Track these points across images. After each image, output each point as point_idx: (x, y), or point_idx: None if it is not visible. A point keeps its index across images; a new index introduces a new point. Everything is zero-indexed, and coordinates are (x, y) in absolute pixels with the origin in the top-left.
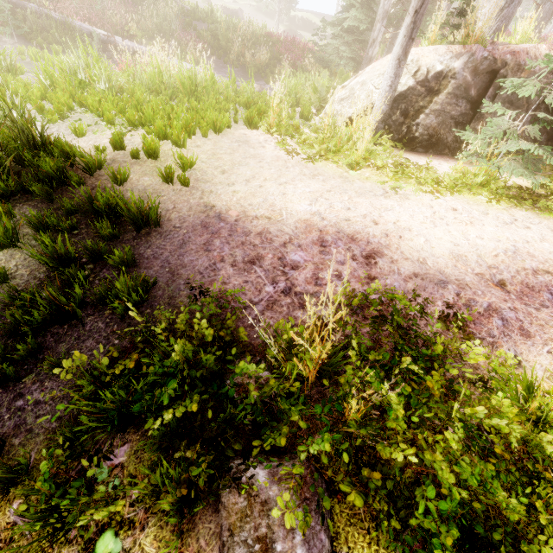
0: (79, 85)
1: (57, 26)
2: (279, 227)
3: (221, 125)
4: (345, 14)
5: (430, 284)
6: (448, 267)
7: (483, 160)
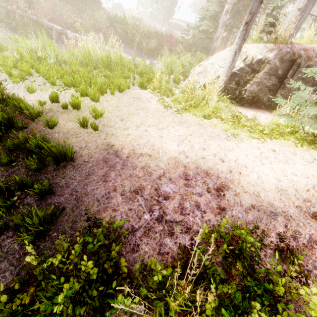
0: (37, 59)
1: (33, 23)
2: (156, 163)
3: (123, 87)
4: (200, 22)
5: (264, 216)
6: (276, 200)
7: (291, 118)
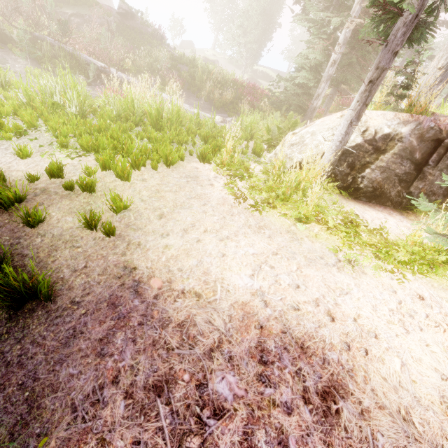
0: (52, 106)
1: (65, 56)
2: (208, 315)
3: (173, 160)
4: (296, 73)
5: None
6: (446, 436)
7: None
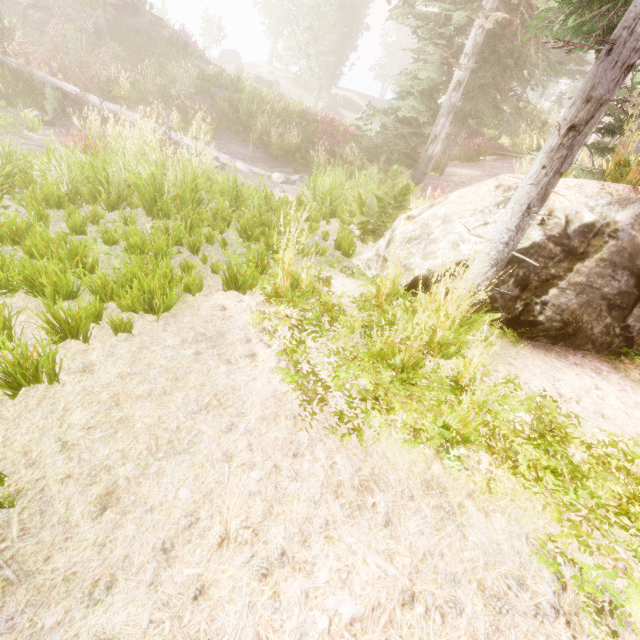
0: None
1: (4, 74)
2: None
3: (166, 302)
4: (399, 101)
5: None
6: None
7: None
